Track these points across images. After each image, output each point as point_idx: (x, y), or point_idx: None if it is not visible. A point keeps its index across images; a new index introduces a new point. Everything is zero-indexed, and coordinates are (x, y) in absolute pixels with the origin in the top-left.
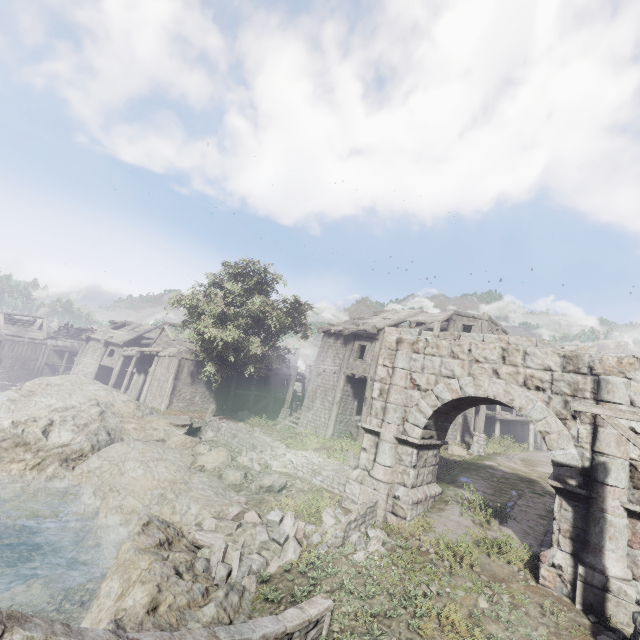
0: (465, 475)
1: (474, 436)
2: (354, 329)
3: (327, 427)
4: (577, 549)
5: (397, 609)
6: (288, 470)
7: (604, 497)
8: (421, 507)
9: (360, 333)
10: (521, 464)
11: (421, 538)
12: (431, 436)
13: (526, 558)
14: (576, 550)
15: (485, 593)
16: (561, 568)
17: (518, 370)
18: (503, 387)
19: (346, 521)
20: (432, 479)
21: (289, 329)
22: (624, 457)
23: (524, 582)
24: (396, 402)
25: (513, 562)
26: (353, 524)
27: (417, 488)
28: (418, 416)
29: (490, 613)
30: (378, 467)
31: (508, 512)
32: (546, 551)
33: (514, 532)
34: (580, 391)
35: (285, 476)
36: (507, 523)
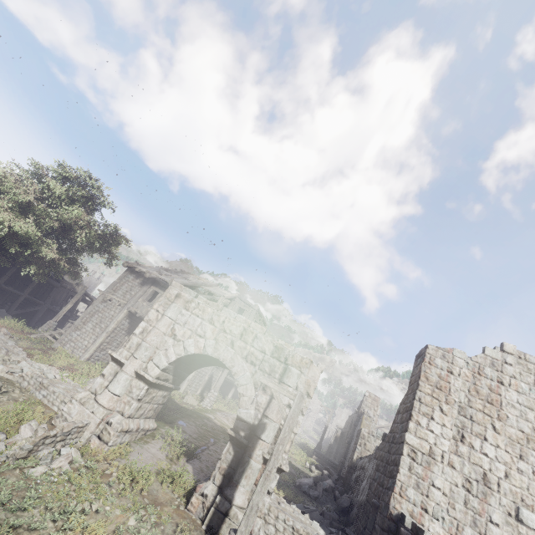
0: (184, 420)
1: (209, 392)
2: (156, 275)
3: (86, 350)
4: (224, 483)
5: (46, 523)
6: (13, 377)
7: (255, 447)
8: (129, 436)
9: (159, 281)
10: (231, 421)
11: (112, 462)
12: (167, 379)
13: (189, 488)
14: (223, 484)
15: (139, 513)
16: (207, 497)
17: (246, 346)
18: (232, 355)
19: (43, 435)
20: (152, 415)
21: (98, 251)
22: (278, 422)
23: (176, 506)
24: (151, 342)
25: (177, 490)
26: (50, 439)
27: (133, 419)
28: (163, 359)
29: (133, 529)
30: (107, 393)
31: (198, 453)
32: (203, 483)
33: (193, 468)
34: (274, 372)
35: (5, 382)
36: (192, 461)
